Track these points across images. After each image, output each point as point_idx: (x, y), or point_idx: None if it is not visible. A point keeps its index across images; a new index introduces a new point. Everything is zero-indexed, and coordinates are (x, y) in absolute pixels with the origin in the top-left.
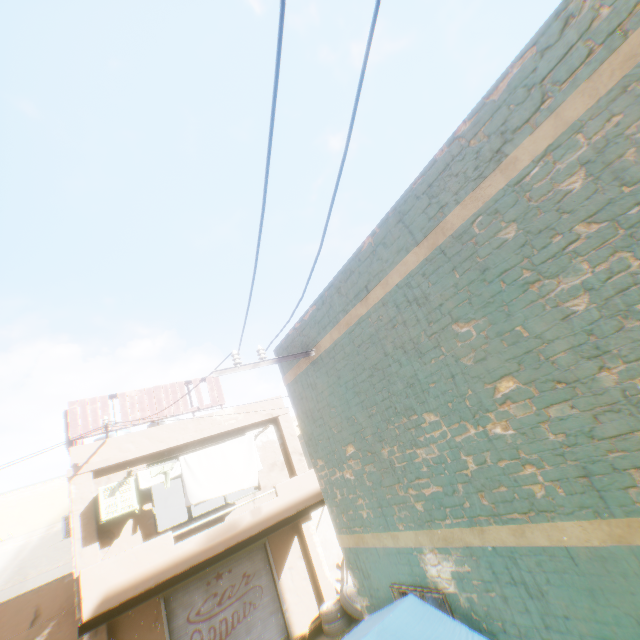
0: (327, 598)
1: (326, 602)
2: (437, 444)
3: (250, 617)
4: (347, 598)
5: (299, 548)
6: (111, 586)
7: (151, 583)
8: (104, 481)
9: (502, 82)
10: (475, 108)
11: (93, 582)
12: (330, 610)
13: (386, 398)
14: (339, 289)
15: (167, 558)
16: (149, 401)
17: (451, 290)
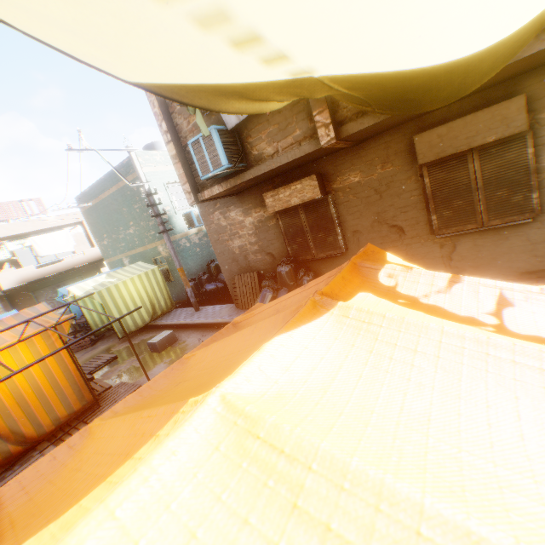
0: None
1: None
2: (123, 234)
3: None
4: None
5: None
6: (13, 281)
7: (30, 281)
8: None
9: (125, 161)
10: (122, 162)
11: (4, 279)
12: None
13: (113, 222)
14: (97, 187)
15: (35, 274)
16: (0, 210)
17: (122, 200)
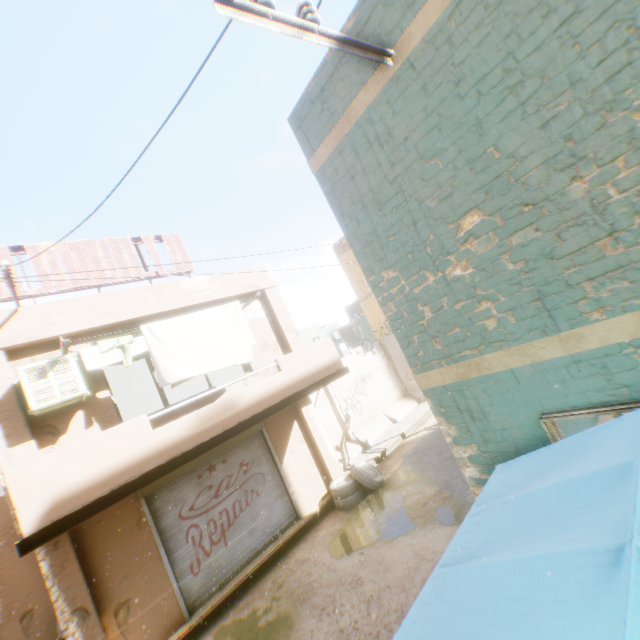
0: (335, 477)
1: (335, 481)
2: None
3: (254, 505)
4: (362, 473)
5: (300, 433)
6: (63, 489)
7: (126, 479)
8: (27, 364)
9: None
10: None
11: (31, 487)
12: (344, 487)
13: (615, 50)
14: None
15: (145, 447)
16: (80, 259)
17: None
